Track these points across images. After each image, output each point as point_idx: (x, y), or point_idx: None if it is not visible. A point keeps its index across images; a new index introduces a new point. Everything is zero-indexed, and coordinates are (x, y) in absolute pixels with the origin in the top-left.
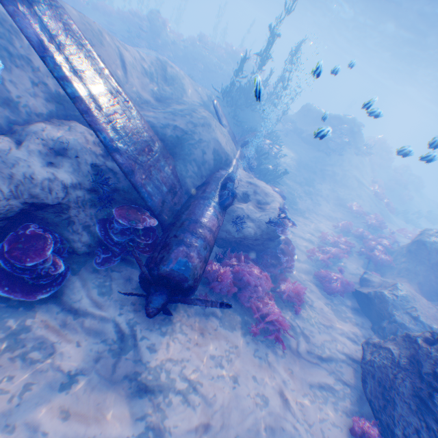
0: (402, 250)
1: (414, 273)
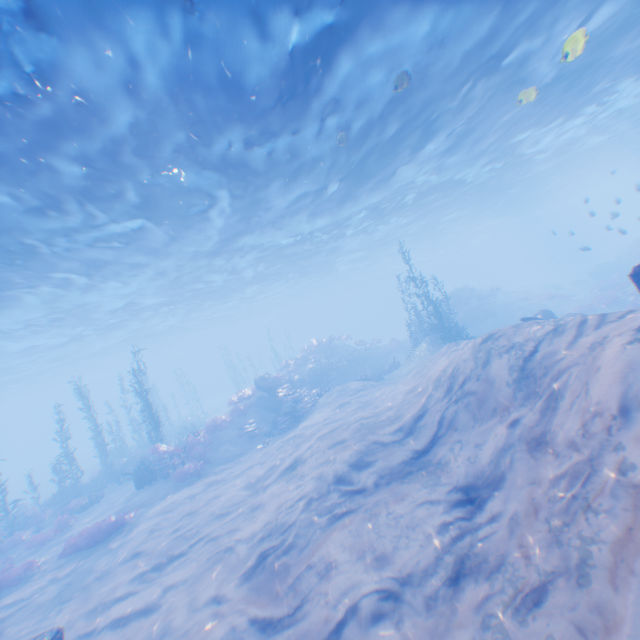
0: None
1: None
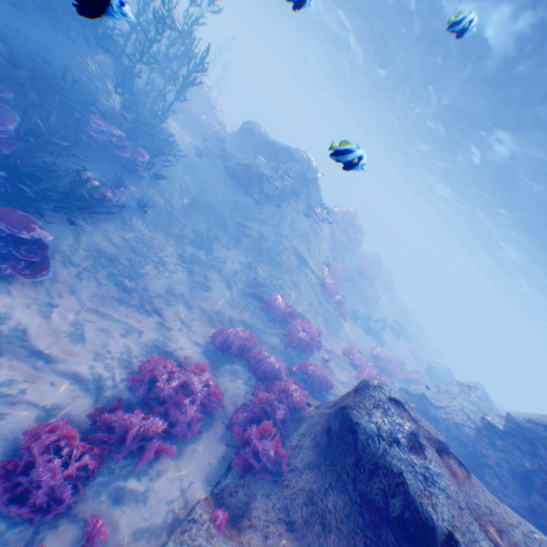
0: (319, 427)
1: (323, 522)
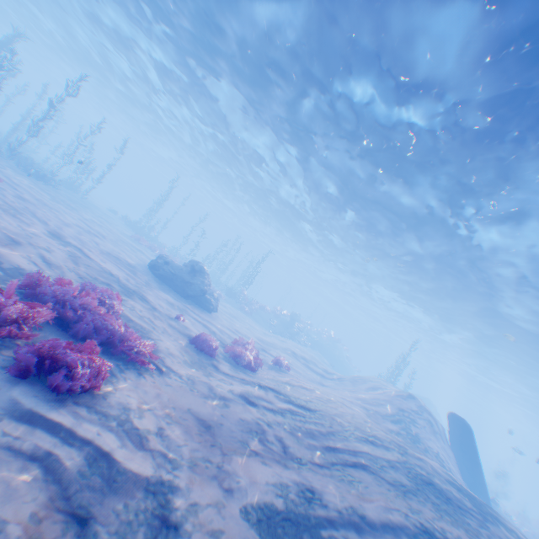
0: None
1: None
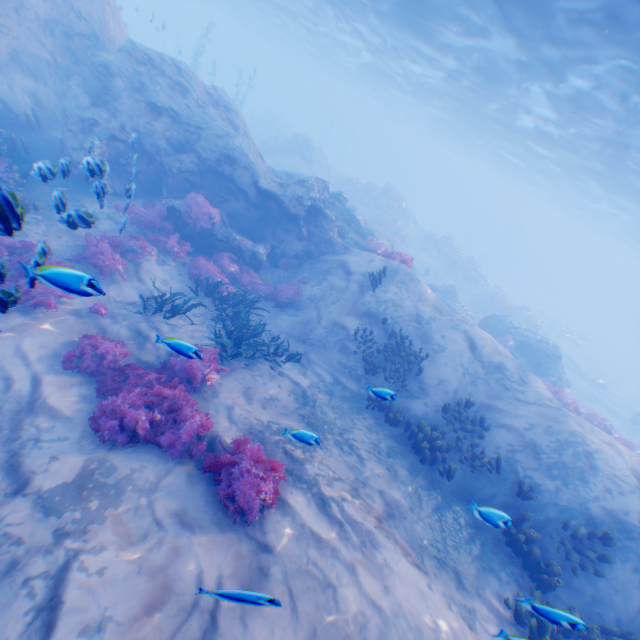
0: None
1: None
